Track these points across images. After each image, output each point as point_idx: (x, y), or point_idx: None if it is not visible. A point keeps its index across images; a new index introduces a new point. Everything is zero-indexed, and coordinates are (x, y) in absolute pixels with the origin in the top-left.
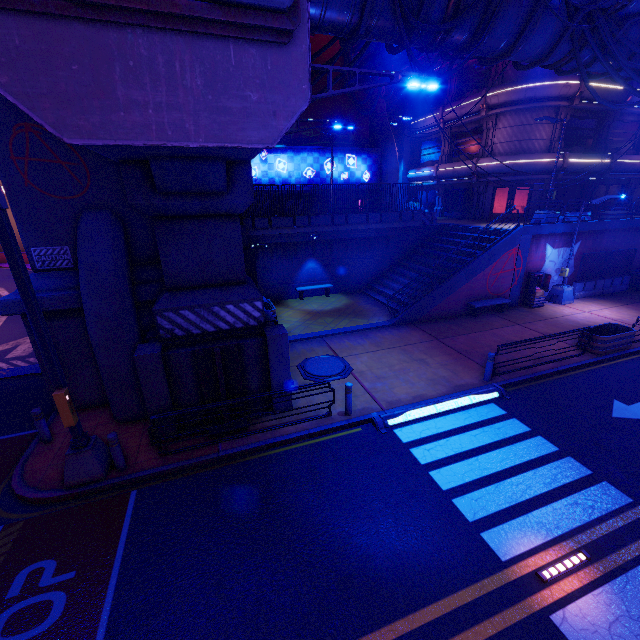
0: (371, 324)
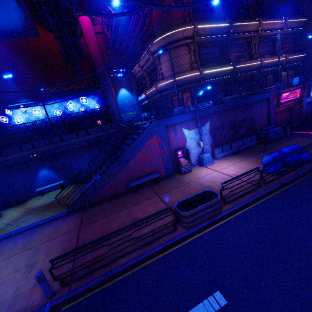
0: (50, 217)
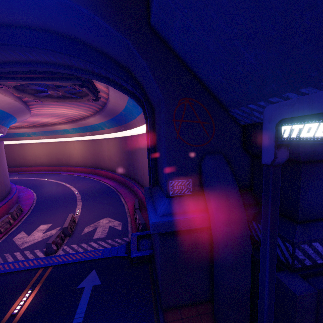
0: None
